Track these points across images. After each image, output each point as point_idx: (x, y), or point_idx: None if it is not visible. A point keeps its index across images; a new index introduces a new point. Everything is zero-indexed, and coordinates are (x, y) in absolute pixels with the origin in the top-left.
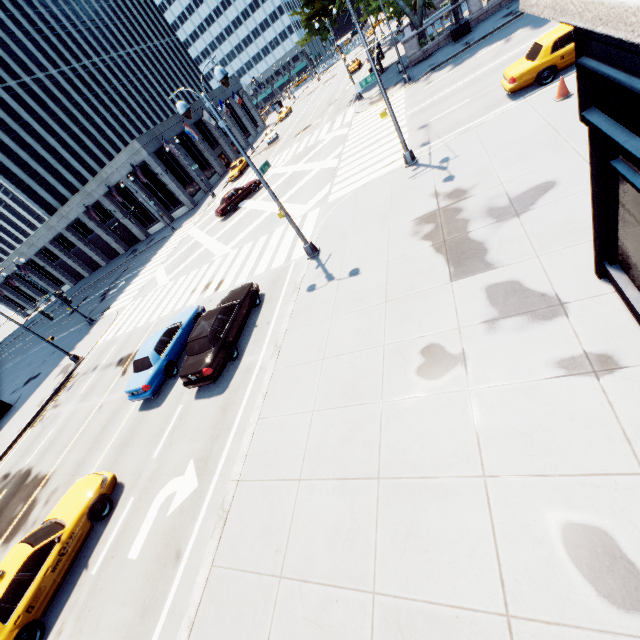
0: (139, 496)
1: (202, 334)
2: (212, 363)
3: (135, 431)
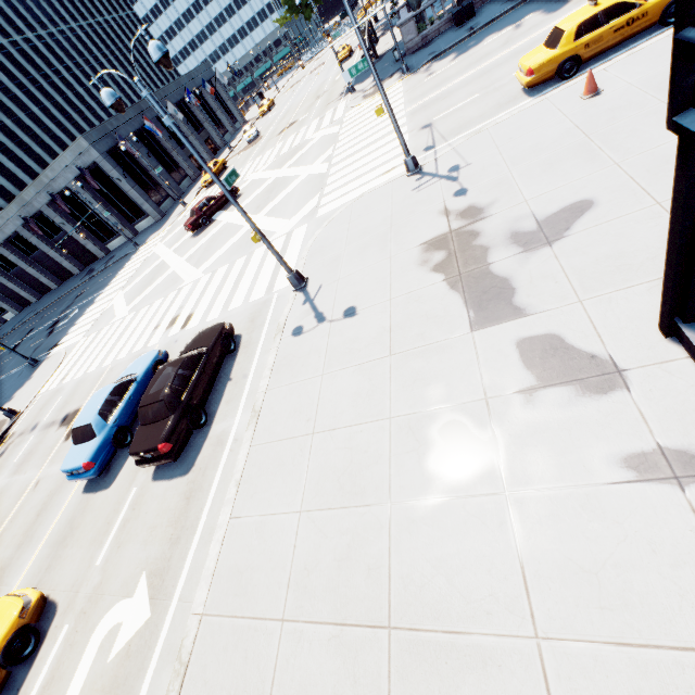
0: (75, 625)
1: (157, 397)
2: (171, 436)
3: (76, 523)
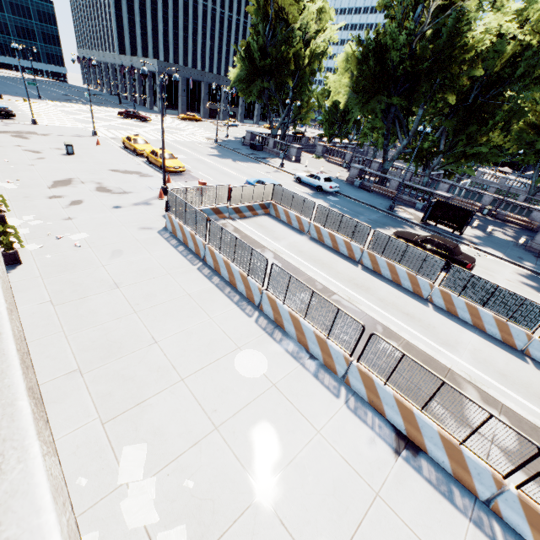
0: None
1: None
2: None
3: None
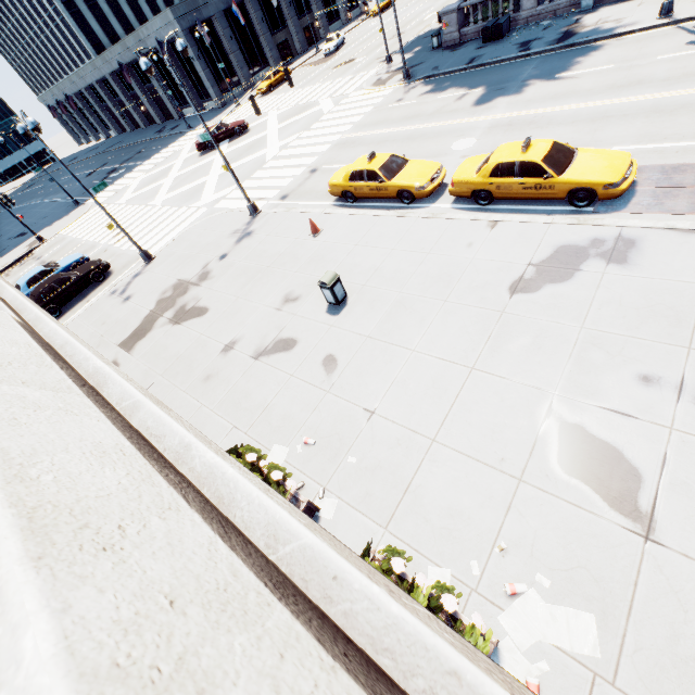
0: None
1: (35, 293)
2: None
3: None
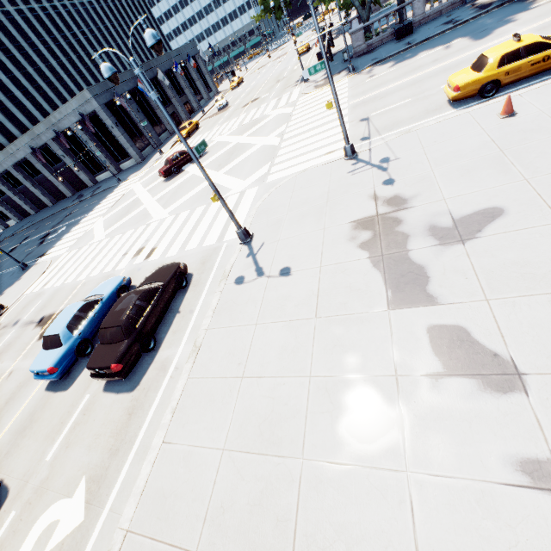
0: (20, 513)
1: (116, 322)
2: (123, 358)
3: (36, 416)
